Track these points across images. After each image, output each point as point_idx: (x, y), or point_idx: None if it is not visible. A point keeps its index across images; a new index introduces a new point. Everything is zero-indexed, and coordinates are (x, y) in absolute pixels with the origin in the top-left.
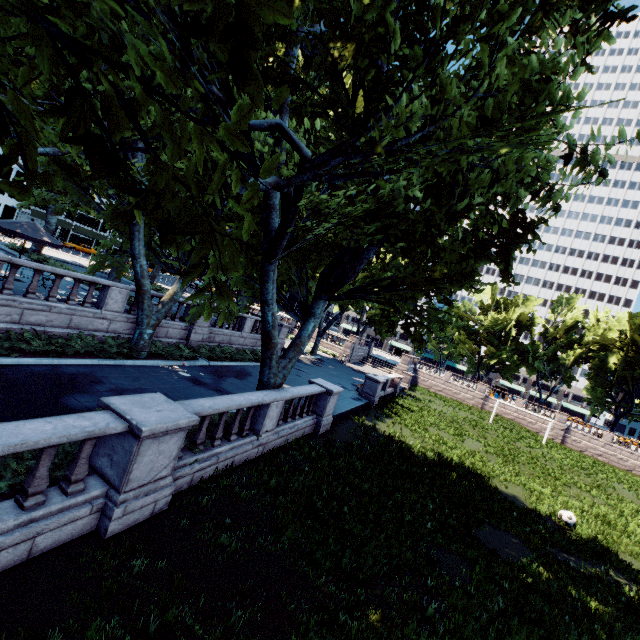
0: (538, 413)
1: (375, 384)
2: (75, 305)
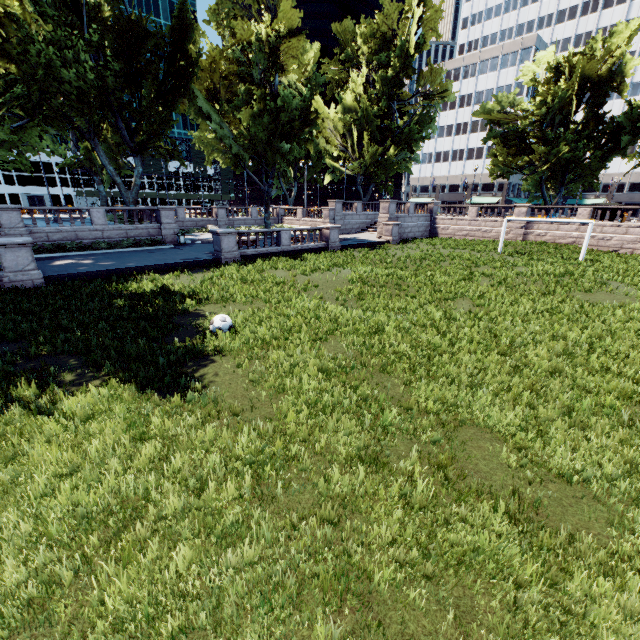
0: (616, 221)
1: (218, 237)
2: None
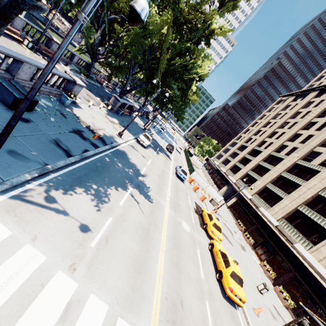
0: None
1: (48, 20)
2: None
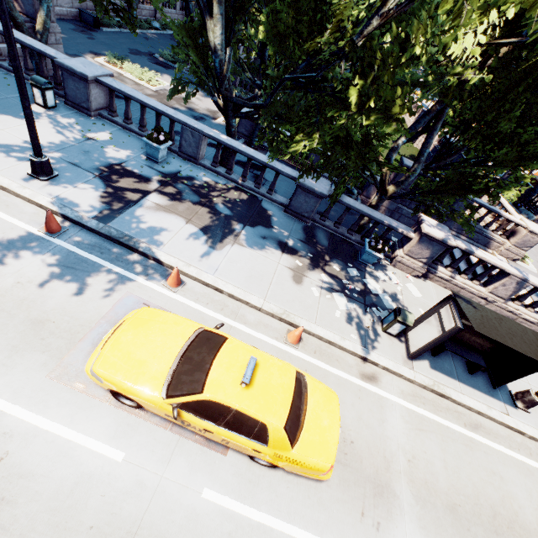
0: None
1: None
2: (171, 9)
